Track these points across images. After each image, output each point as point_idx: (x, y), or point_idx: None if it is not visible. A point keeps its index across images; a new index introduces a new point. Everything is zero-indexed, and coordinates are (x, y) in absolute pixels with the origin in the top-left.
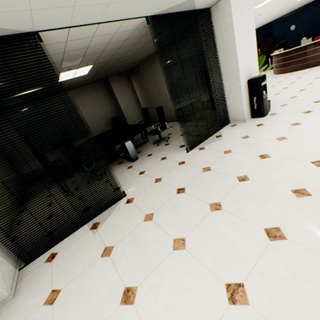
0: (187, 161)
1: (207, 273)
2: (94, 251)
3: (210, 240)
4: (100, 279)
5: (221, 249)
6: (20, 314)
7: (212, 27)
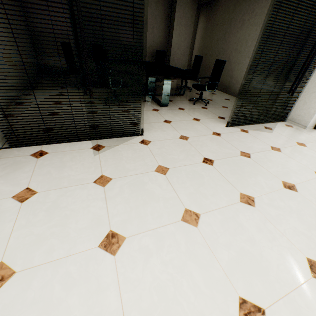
0: (223, 135)
1: (218, 270)
2: (88, 172)
3: (232, 234)
4: (84, 205)
5: (243, 252)
6: None
7: None
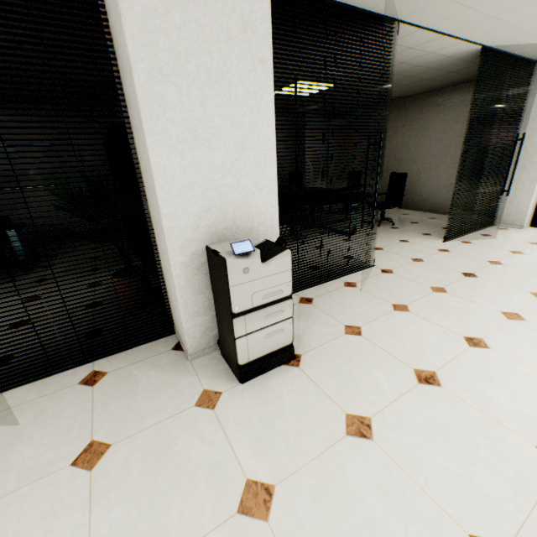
0: (452, 250)
1: None
2: (377, 304)
3: None
4: (415, 327)
5: None
6: (316, 337)
7: (527, 87)
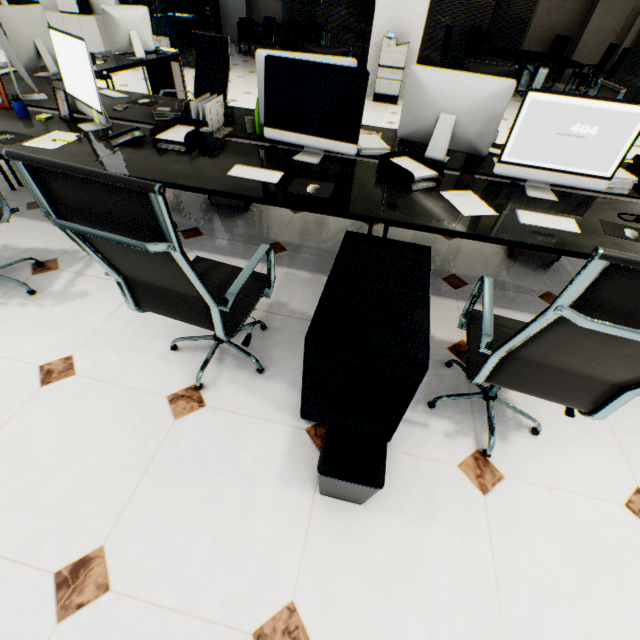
0: None
1: None
2: None
3: None
4: None
5: None
6: None
7: None
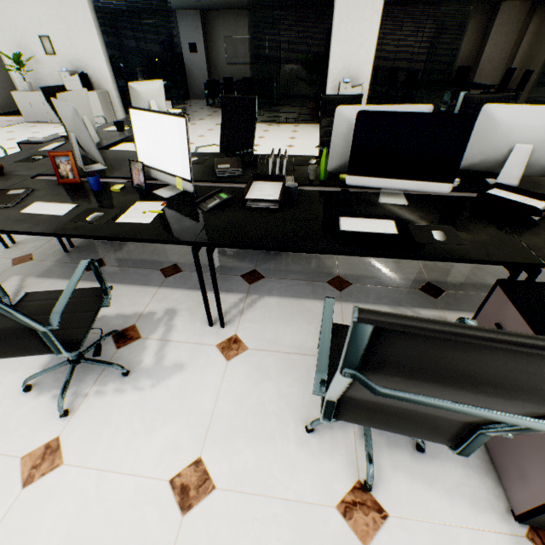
0: None
1: None
2: None
3: None
4: None
5: None
6: None
7: None
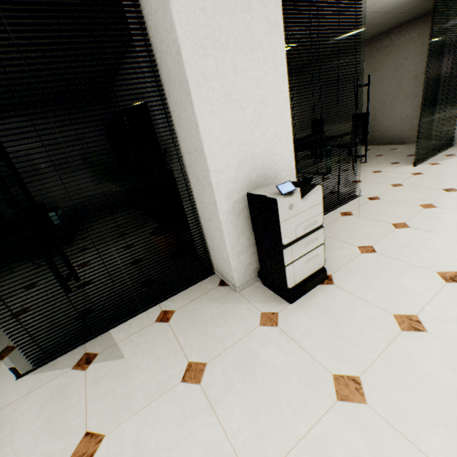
0: (424, 172)
1: None
2: (378, 226)
3: None
4: (421, 238)
5: None
6: (337, 259)
7: None
